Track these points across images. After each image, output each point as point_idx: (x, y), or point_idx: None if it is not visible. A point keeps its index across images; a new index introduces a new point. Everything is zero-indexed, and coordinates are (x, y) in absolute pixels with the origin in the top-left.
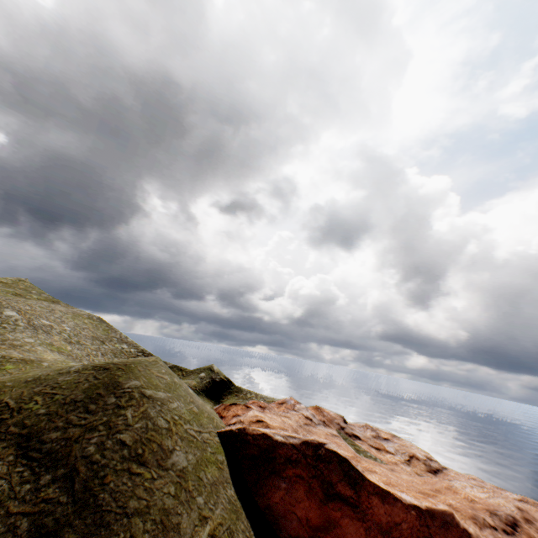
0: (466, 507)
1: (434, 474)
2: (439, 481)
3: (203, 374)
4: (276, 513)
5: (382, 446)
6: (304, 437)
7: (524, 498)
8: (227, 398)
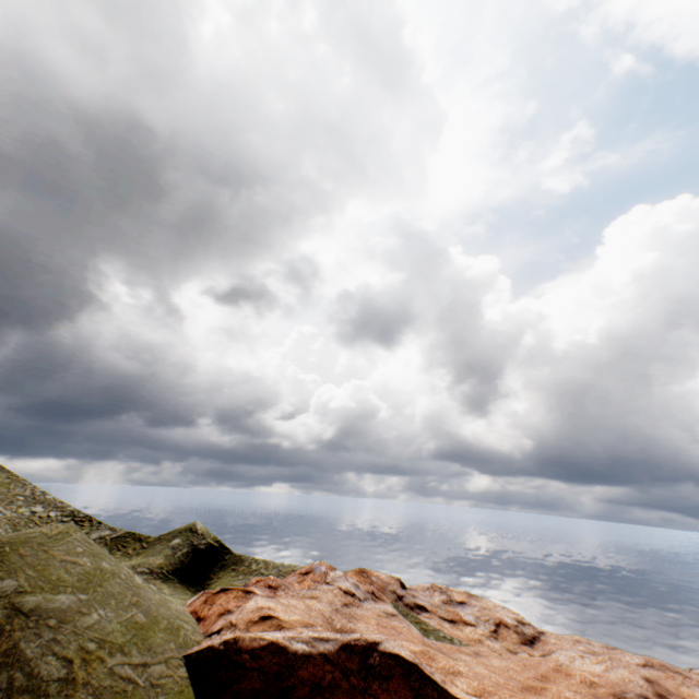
0: (588, 698)
1: (530, 646)
2: (543, 660)
3: (176, 541)
4: None
5: (457, 616)
6: (344, 636)
7: (649, 661)
8: (218, 575)
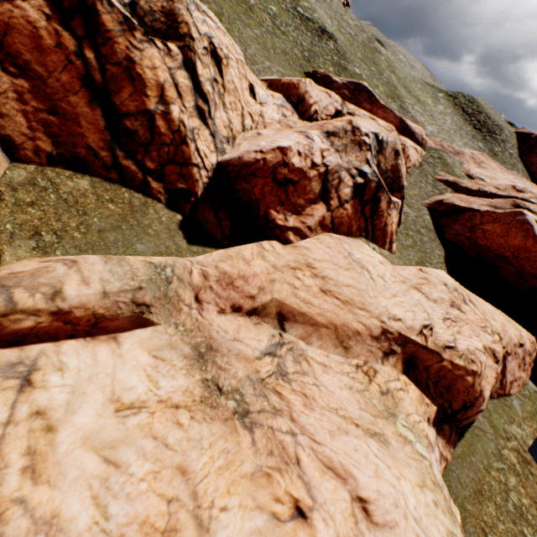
0: None
1: None
2: None
3: None
4: (530, 164)
5: None
6: None
7: None
8: None
